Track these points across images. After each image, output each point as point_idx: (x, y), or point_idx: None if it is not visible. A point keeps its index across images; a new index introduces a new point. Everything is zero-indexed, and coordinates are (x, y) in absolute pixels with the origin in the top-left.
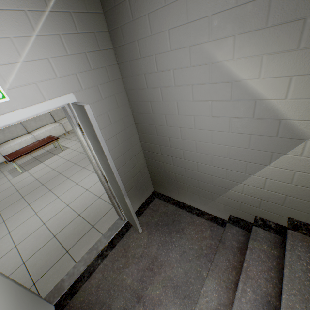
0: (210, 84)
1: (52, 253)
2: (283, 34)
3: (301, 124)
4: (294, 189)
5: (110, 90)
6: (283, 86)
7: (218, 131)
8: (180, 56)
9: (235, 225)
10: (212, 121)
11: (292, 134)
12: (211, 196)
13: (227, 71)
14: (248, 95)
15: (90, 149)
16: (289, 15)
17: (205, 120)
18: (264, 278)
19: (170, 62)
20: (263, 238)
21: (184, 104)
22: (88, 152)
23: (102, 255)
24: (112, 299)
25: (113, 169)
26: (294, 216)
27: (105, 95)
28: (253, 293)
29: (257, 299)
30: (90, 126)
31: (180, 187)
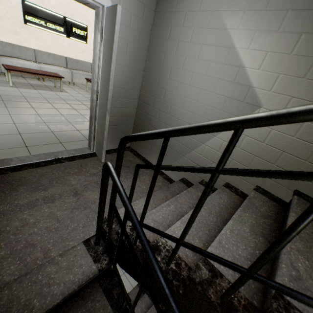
0: (215, 46)
1: (10, 142)
2: (272, 18)
3: (261, 93)
4: (239, 153)
5: (139, 27)
6: (260, 59)
7: (205, 90)
8: (203, 18)
9: (184, 184)
10: (204, 80)
11: (253, 101)
12: (176, 156)
13: (230, 38)
14: (237, 61)
15: (100, 59)
16: (280, 5)
17: (199, 78)
18: (188, 205)
19: (194, 20)
20: (201, 190)
21: (190, 60)
22: (96, 62)
23: (59, 161)
24: (51, 186)
25: (111, 78)
26: (231, 181)
27: (133, 26)
28: (175, 208)
29: (176, 212)
30: (112, 29)
31: (154, 144)
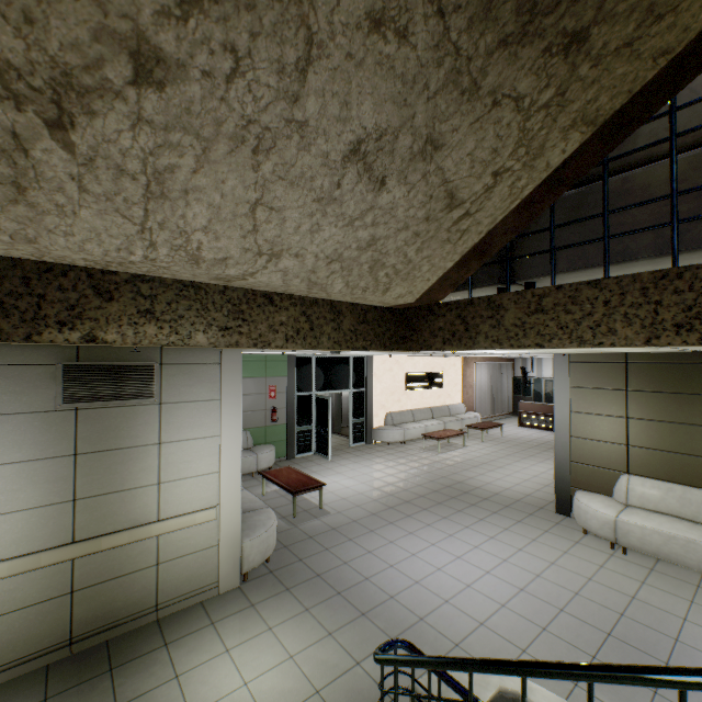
0: None
1: None
2: None
3: None
4: None
5: None
6: None
7: None
8: None
9: None
10: None
11: None
12: None
13: None
14: None
15: None
16: None
17: None
18: None
19: None
20: None
21: None
22: None
23: None
24: None
25: None
26: None
27: None
28: None
29: None
30: None
31: None
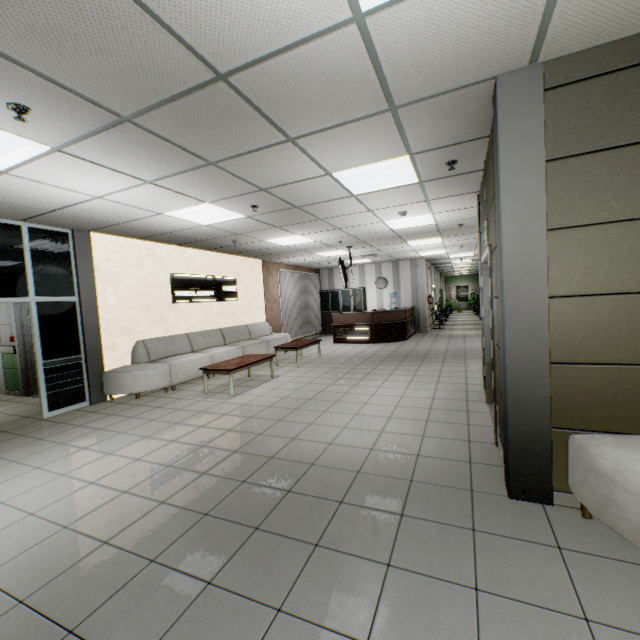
0: None
1: (449, 427)
2: None
3: None
4: None
5: None
6: None
7: None
8: None
9: None
10: None
11: None
12: None
13: None
14: None
15: None
16: None
17: None
18: None
19: None
20: None
21: None
22: None
23: None
24: None
25: None
26: None
27: None
28: None
29: None
30: None
31: None
